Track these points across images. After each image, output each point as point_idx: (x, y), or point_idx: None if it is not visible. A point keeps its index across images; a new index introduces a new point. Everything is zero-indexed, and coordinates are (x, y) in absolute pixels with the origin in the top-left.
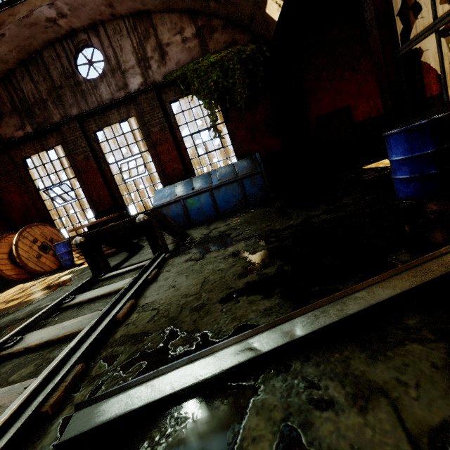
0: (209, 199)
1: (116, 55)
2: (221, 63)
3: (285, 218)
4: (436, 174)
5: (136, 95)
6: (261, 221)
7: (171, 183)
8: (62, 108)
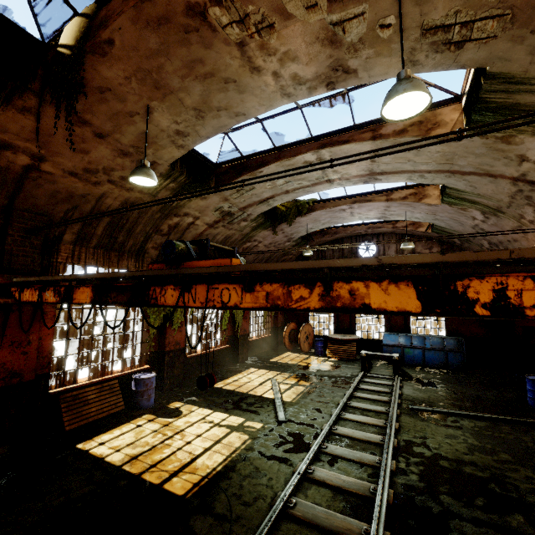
0: (421, 354)
1: (384, 250)
2: None
3: (470, 388)
4: None
5: None
6: (455, 384)
7: (392, 329)
8: None
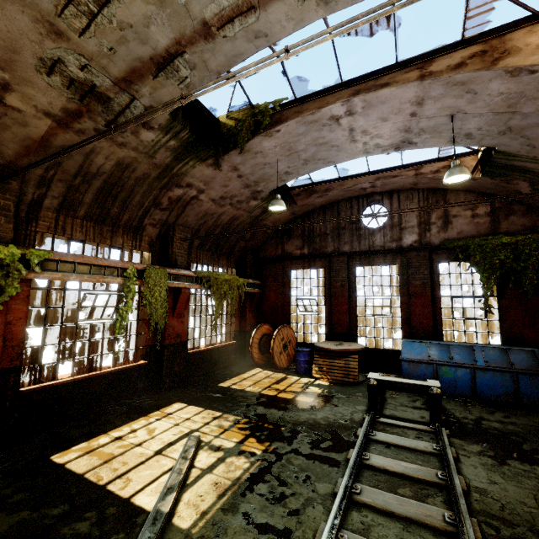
0: (468, 376)
1: (400, 215)
2: (515, 246)
3: None
4: None
5: (408, 250)
6: None
7: (414, 334)
8: (337, 243)
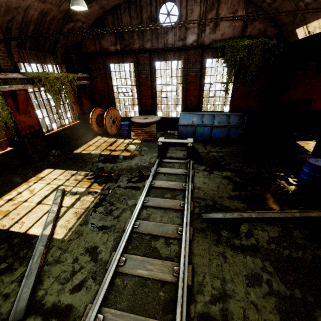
0: (209, 131)
1: (187, 15)
2: (250, 47)
3: (248, 165)
4: (314, 182)
5: (189, 48)
6: (236, 161)
7: (188, 108)
8: (141, 40)
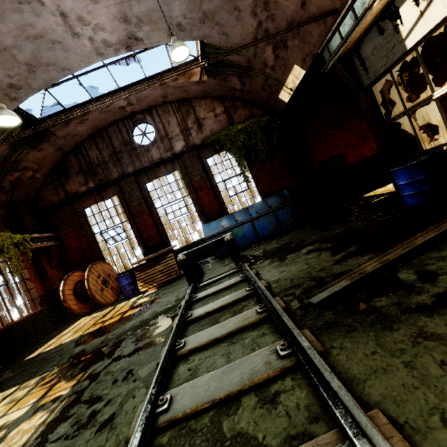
0: (251, 228)
1: (164, 127)
2: (246, 130)
3: (328, 230)
4: (429, 190)
5: (181, 154)
6: (309, 235)
7: (210, 219)
8: (120, 167)
